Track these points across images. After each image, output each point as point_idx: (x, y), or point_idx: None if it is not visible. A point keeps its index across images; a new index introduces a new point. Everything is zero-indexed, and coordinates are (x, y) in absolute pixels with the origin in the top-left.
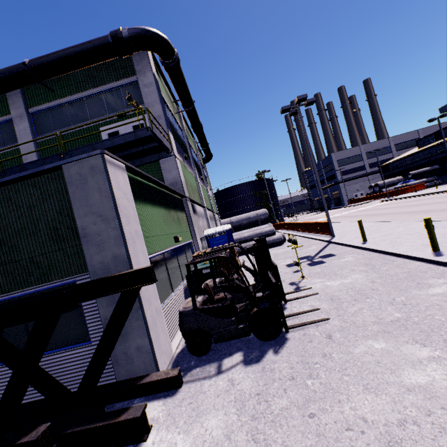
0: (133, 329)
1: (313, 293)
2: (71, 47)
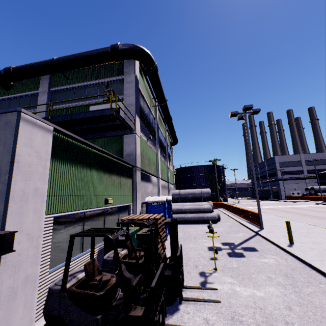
0: None
1: (214, 299)
2: (84, 52)
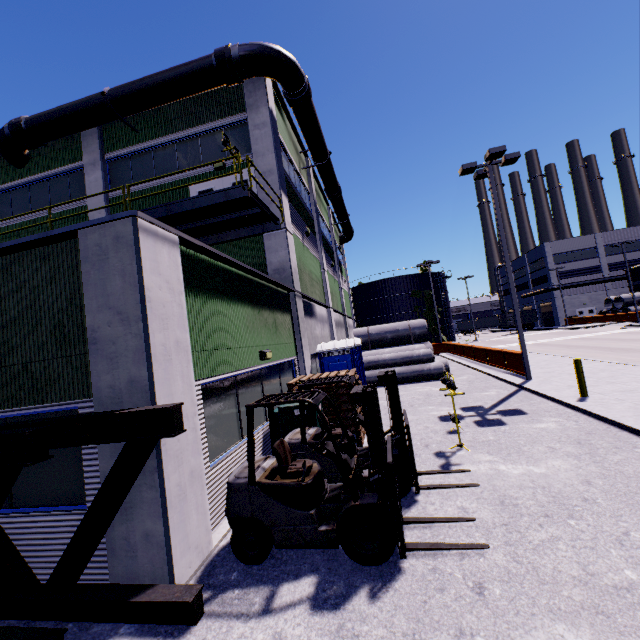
0: (142, 502)
1: (469, 483)
2: (163, 71)
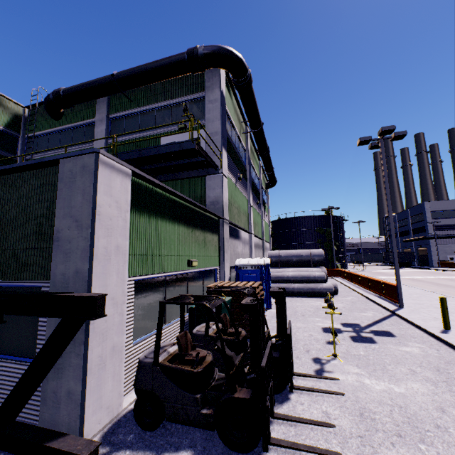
0: (70, 365)
1: (336, 391)
2: (152, 62)
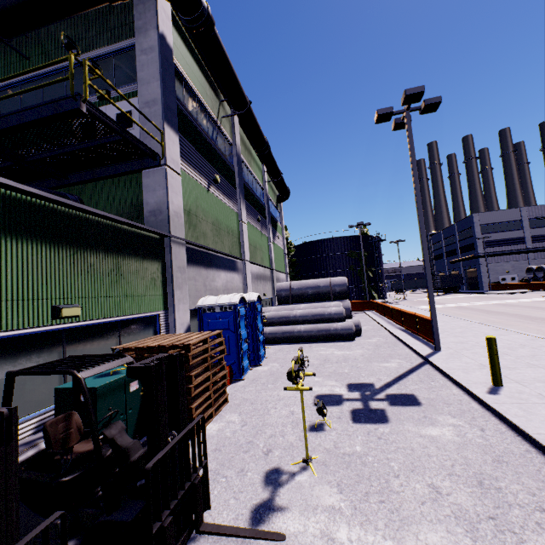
0: None
1: None
2: None
